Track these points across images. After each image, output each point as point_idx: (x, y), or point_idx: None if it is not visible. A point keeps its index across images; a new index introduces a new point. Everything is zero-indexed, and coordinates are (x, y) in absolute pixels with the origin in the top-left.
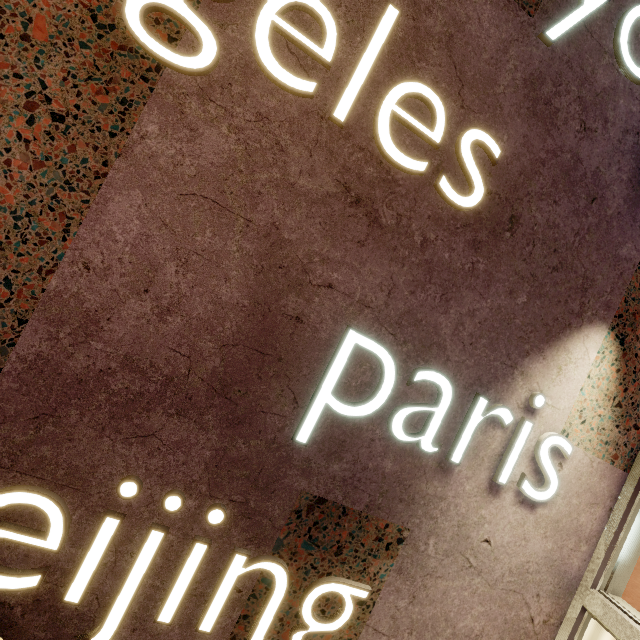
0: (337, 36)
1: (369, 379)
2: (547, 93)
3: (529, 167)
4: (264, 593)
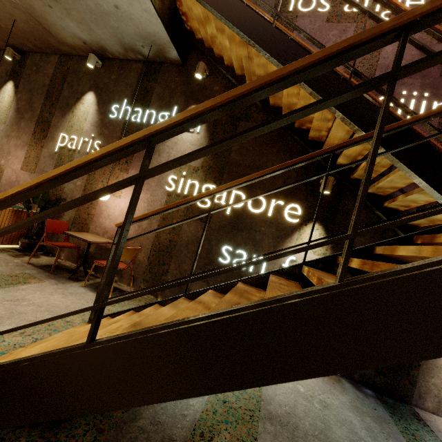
0: None
1: None
2: None
3: None
4: None
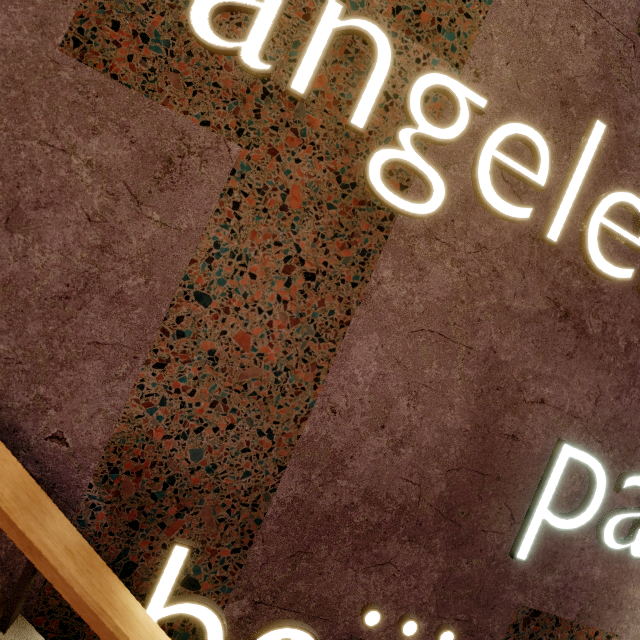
0: (550, 160)
1: (578, 488)
2: None
3: None
4: None
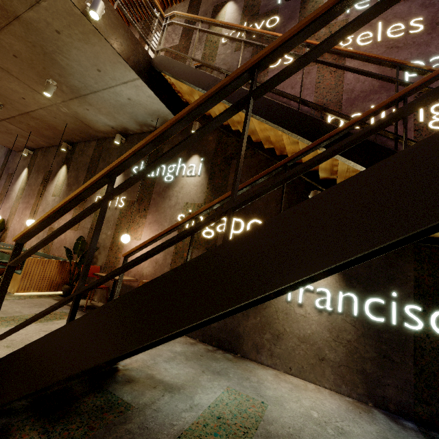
0: (371, 33)
1: None
2: (428, 3)
3: (433, 14)
4: (417, 114)
